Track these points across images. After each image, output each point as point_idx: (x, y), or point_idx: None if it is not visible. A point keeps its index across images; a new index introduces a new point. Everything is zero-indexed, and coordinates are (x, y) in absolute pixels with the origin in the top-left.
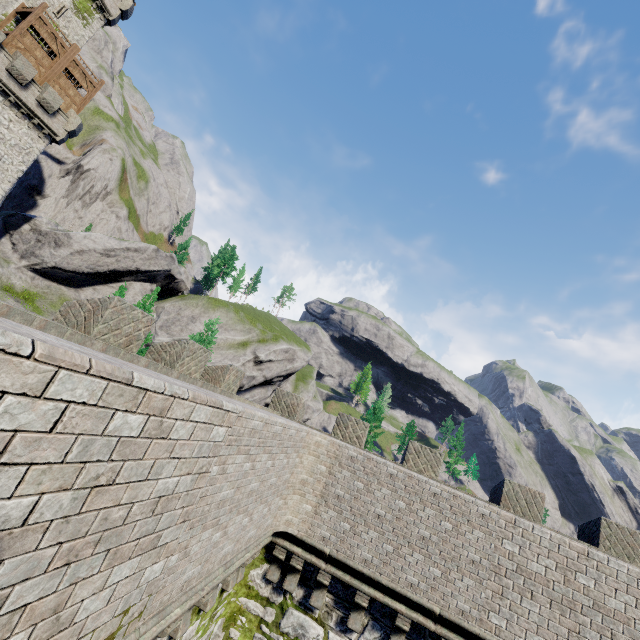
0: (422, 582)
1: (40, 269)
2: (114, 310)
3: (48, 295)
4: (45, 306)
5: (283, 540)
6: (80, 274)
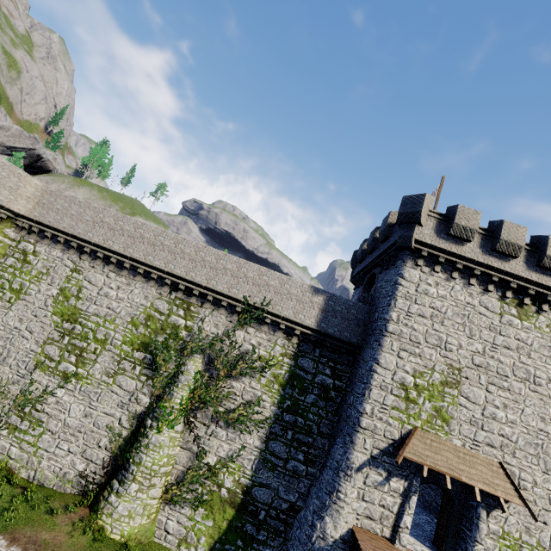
0: (68, 226)
1: None
2: None
3: None
4: None
5: (20, 218)
6: None
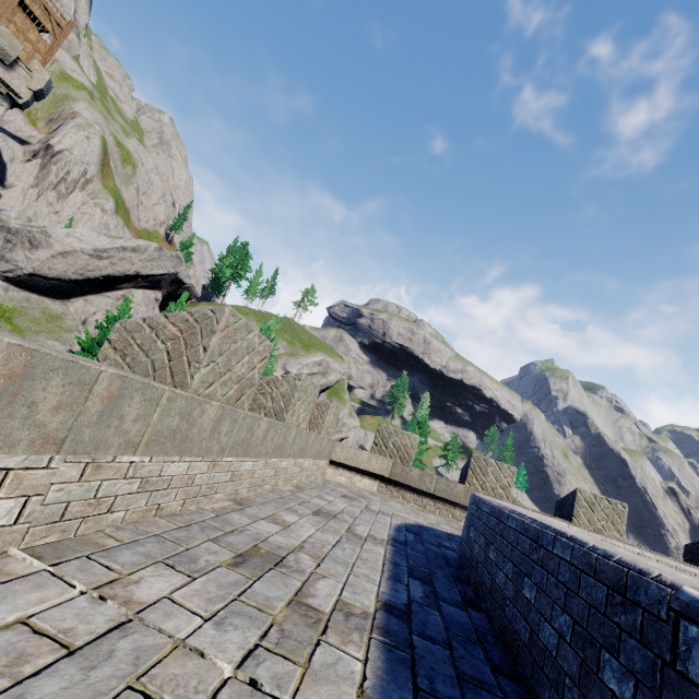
0: None
1: (14, 277)
2: (224, 334)
3: (28, 310)
4: (26, 324)
5: None
6: (66, 282)
